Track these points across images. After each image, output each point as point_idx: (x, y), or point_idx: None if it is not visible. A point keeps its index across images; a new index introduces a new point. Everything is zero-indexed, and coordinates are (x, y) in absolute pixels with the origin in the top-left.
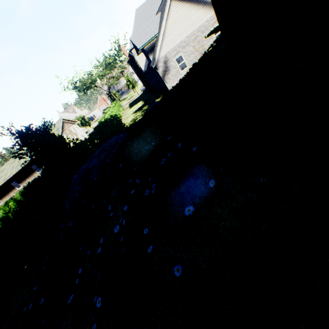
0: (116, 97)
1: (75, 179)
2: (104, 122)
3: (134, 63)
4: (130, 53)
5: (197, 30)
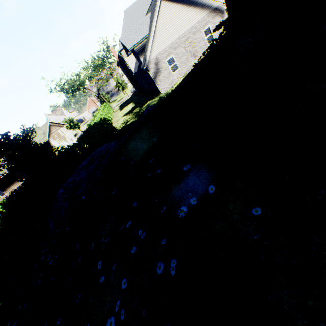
0: (106, 99)
1: (60, 194)
2: (93, 126)
3: (124, 64)
4: (119, 54)
5: (188, 31)
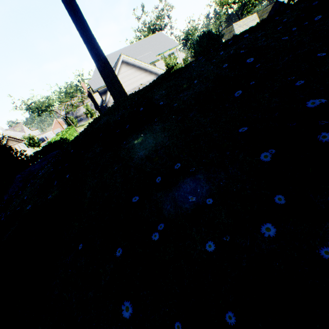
0: (73, 123)
1: (18, 178)
2: (53, 143)
3: (93, 97)
4: (88, 90)
5: (141, 86)
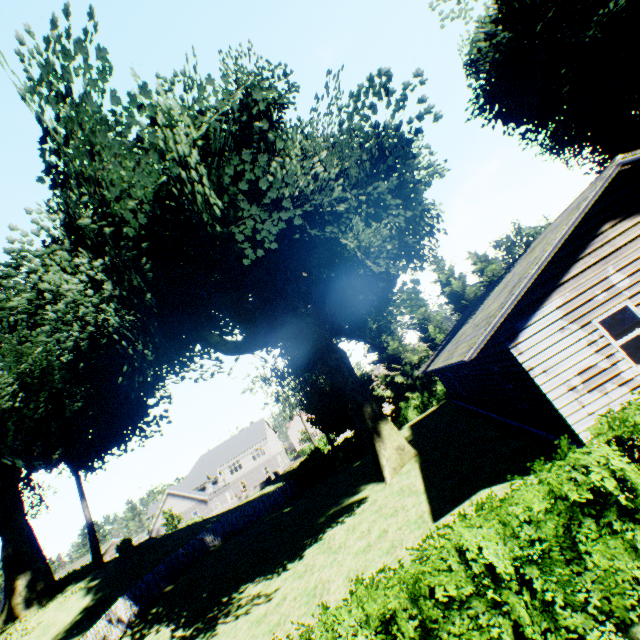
0: None
1: None
2: None
3: None
4: None
5: (183, 511)
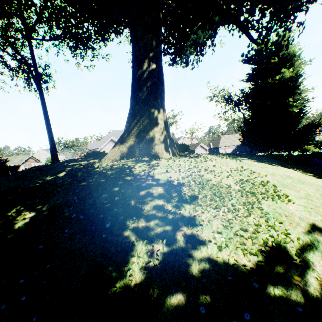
0: None
1: None
2: None
3: None
4: None
5: None
